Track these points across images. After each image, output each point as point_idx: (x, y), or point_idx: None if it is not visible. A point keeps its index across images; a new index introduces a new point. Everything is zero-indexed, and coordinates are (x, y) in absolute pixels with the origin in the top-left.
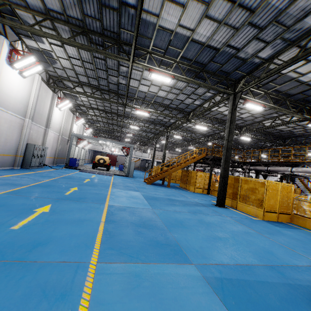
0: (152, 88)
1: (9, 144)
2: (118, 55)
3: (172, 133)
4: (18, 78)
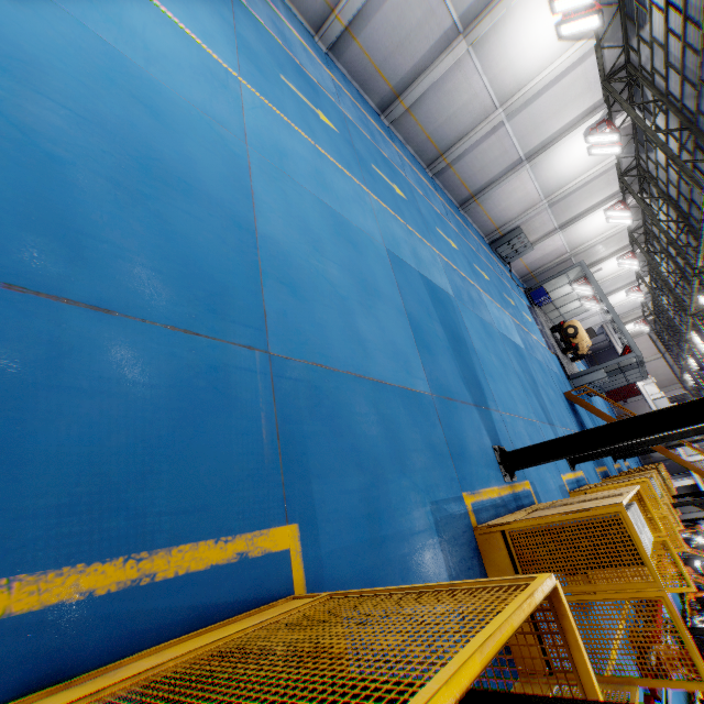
0: None
1: (504, 213)
2: (696, 177)
3: None
4: (581, 153)
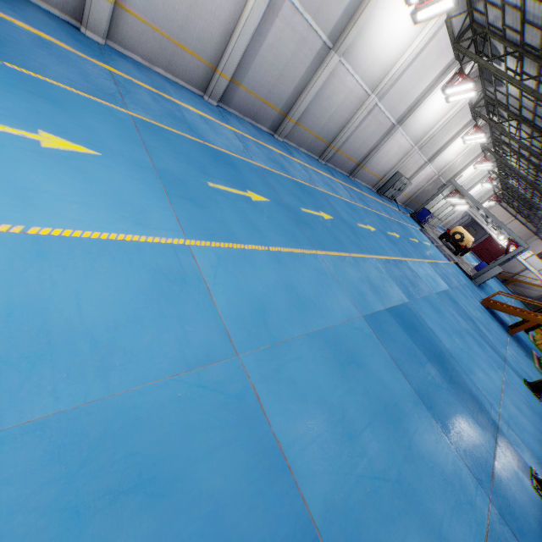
0: None
1: (384, 167)
2: None
3: None
4: (440, 103)
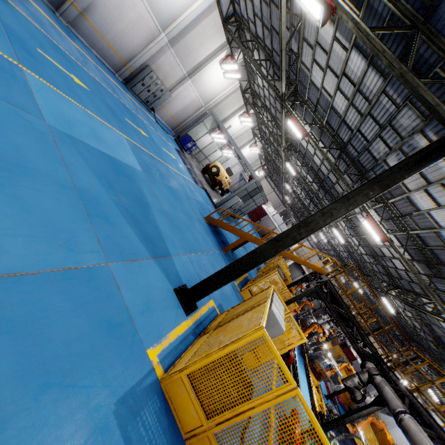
0: (329, 79)
1: (124, 41)
2: None
3: (336, 222)
4: None
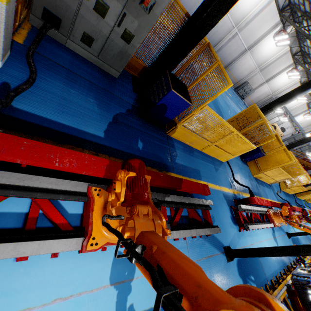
0: None
1: (240, 75)
2: None
3: None
4: (272, 45)
